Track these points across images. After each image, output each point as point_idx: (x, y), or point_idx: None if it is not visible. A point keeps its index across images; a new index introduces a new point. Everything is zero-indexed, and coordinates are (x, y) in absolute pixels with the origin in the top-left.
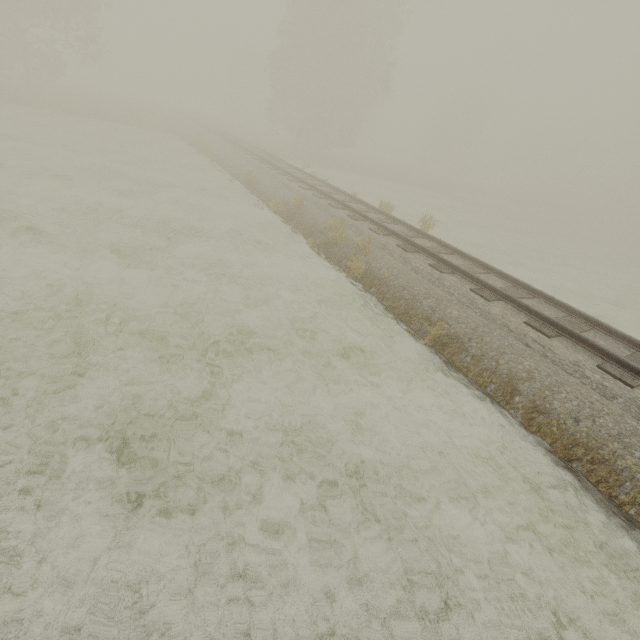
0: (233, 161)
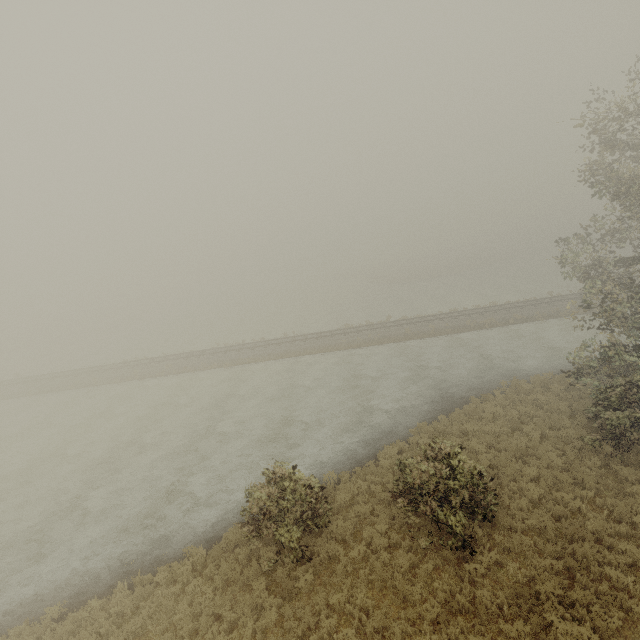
0: None
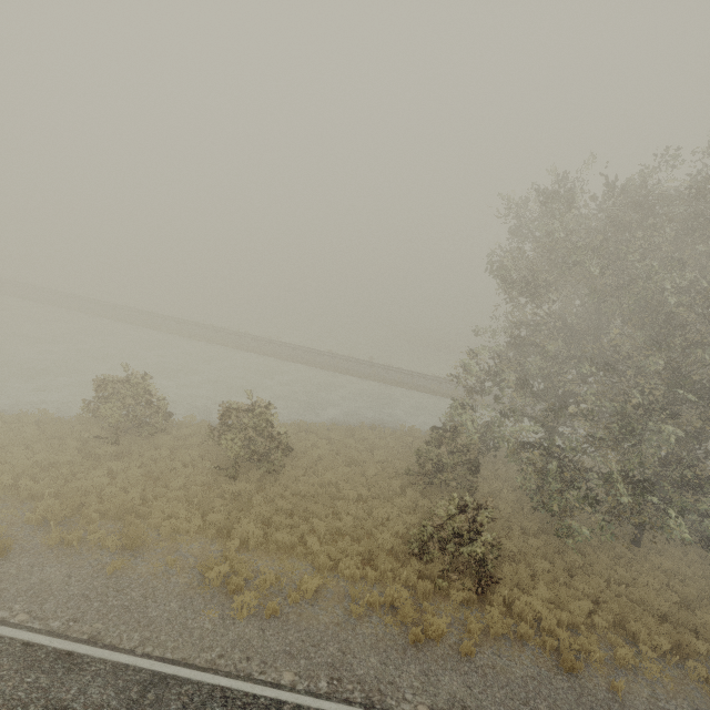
0: None
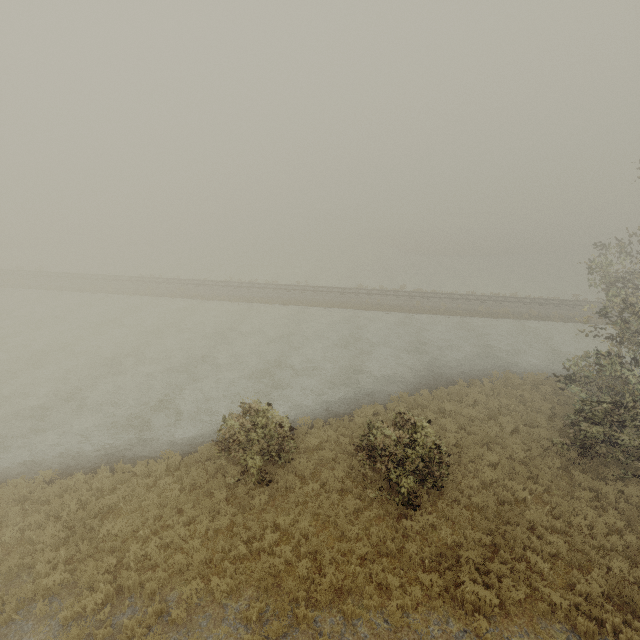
0: None
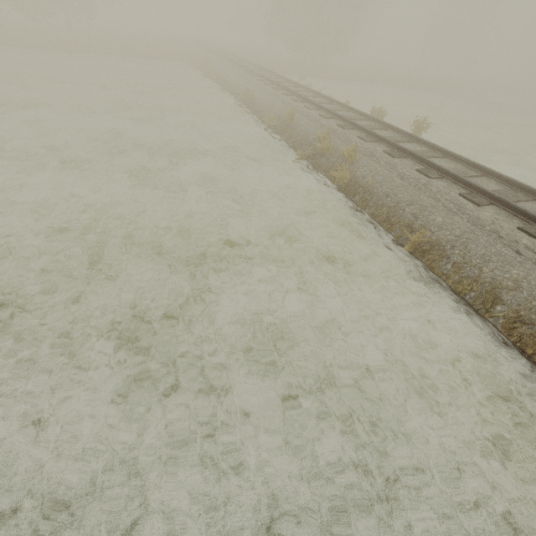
0: (234, 81)
